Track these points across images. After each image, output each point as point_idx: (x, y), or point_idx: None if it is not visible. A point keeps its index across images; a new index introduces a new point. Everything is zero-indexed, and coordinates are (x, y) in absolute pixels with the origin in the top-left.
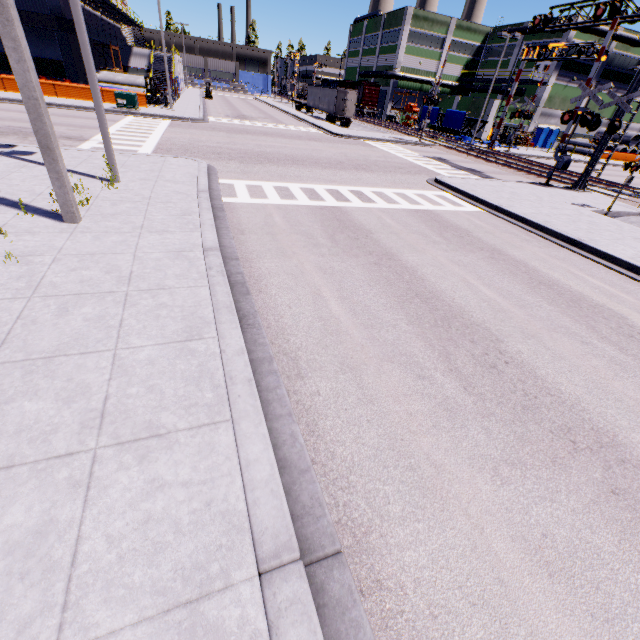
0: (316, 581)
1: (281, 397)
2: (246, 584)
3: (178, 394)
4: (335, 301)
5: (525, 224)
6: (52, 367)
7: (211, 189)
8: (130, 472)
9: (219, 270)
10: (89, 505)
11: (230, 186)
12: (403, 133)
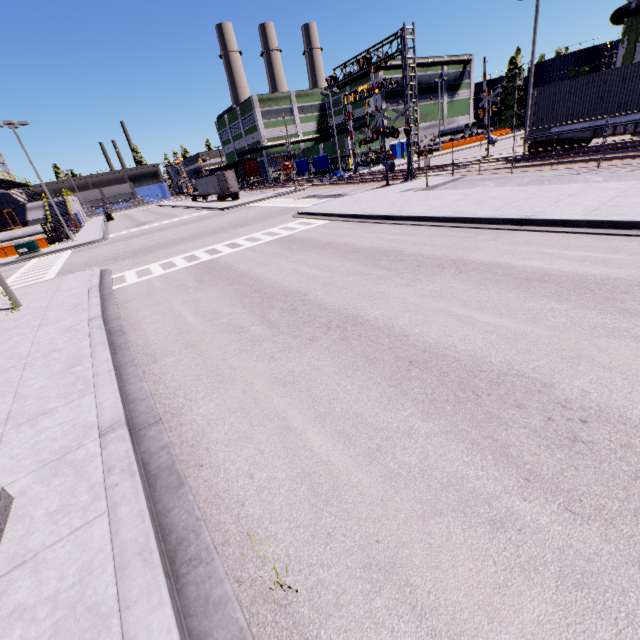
0: (141, 434)
1: (137, 374)
2: (92, 442)
3: (60, 393)
4: (191, 316)
5: (358, 218)
6: None
7: (104, 284)
8: (25, 432)
9: (99, 327)
10: None
11: (122, 277)
12: (284, 187)
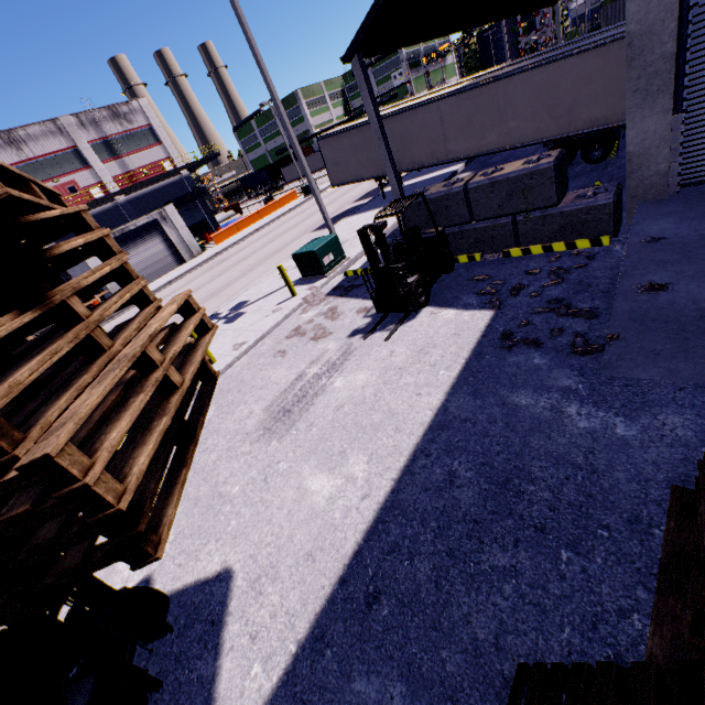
0: None
1: None
2: None
3: None
4: None
5: None
6: None
7: None
8: None
9: None
10: None
11: None
12: None
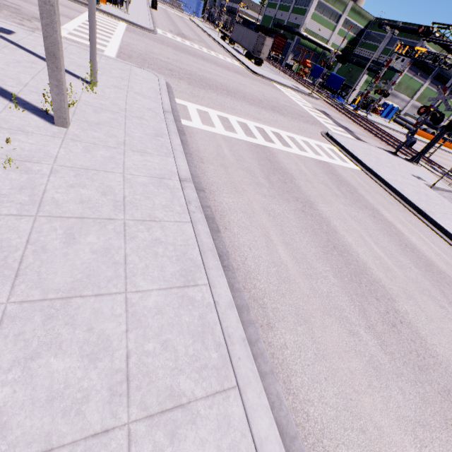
0: None
1: (262, 352)
2: None
3: (189, 353)
4: (281, 246)
5: (388, 188)
6: (70, 311)
7: (171, 108)
8: None
9: (197, 205)
10: None
11: (185, 108)
12: (299, 83)
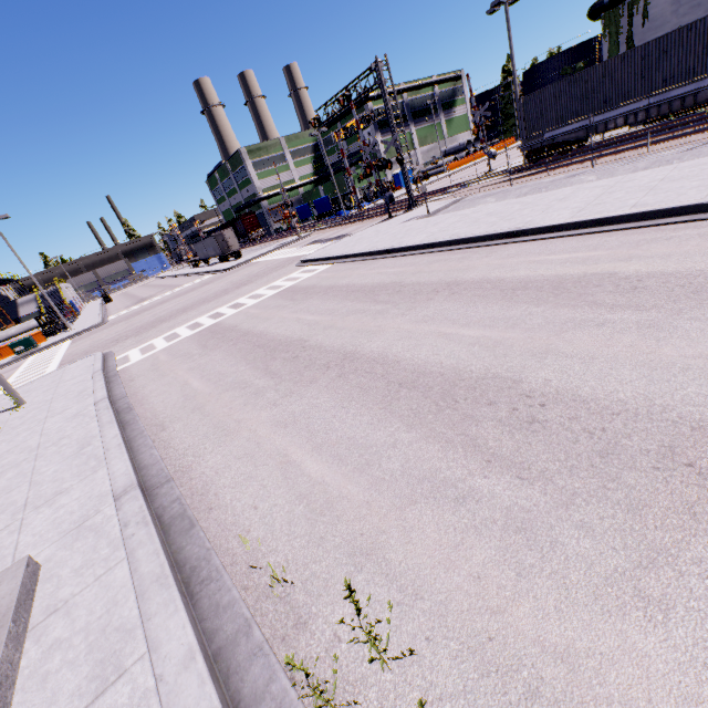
0: (154, 494)
1: (147, 444)
2: (108, 507)
3: (74, 473)
4: (197, 381)
5: (360, 257)
6: None
7: (108, 367)
8: (45, 512)
9: (105, 408)
10: (22, 533)
11: (125, 357)
12: (287, 237)
